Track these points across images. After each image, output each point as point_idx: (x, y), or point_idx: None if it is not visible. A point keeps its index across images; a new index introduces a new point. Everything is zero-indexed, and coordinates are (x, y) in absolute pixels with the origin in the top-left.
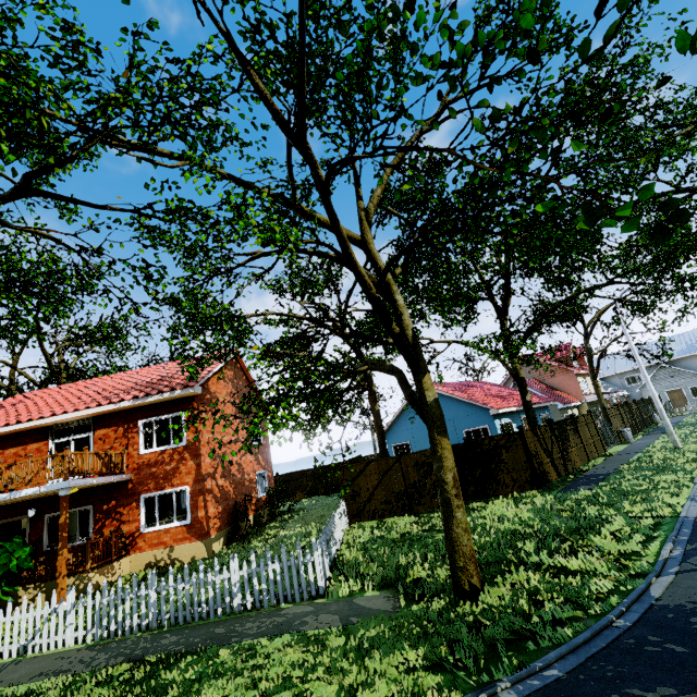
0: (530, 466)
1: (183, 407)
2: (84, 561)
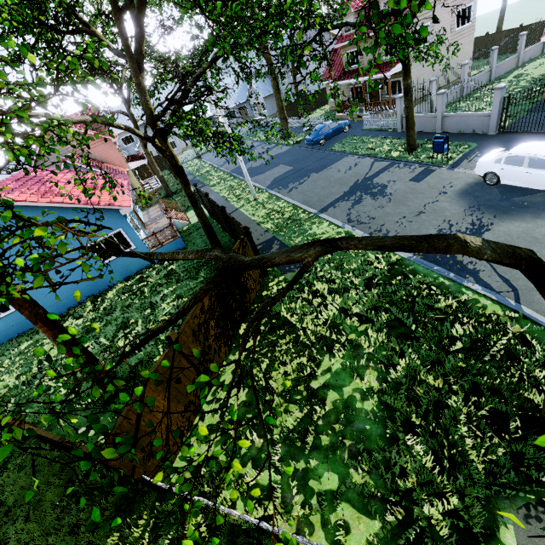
0: None
1: None
2: None
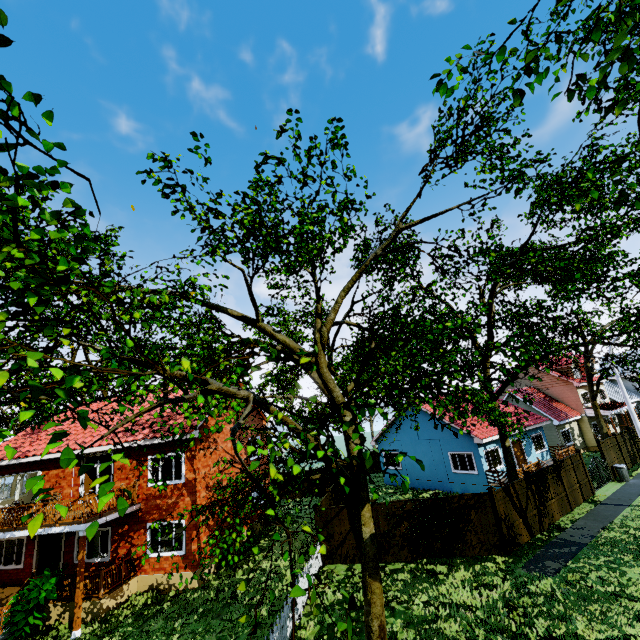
0: (499, 530)
1: (183, 447)
2: (98, 588)
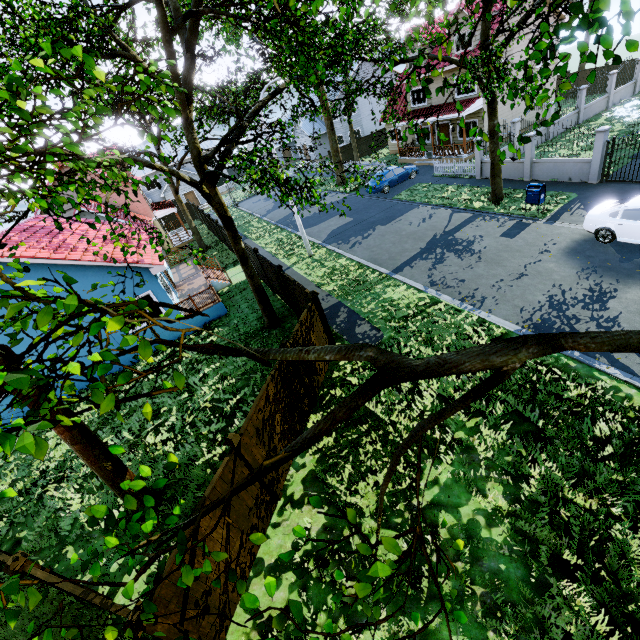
0: (327, 334)
1: None
2: None
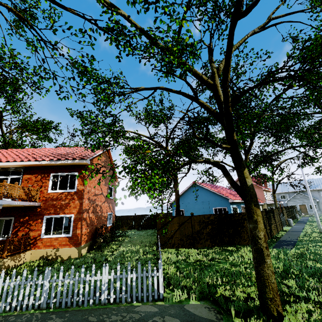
0: None
1: (78, 170)
2: (2, 251)
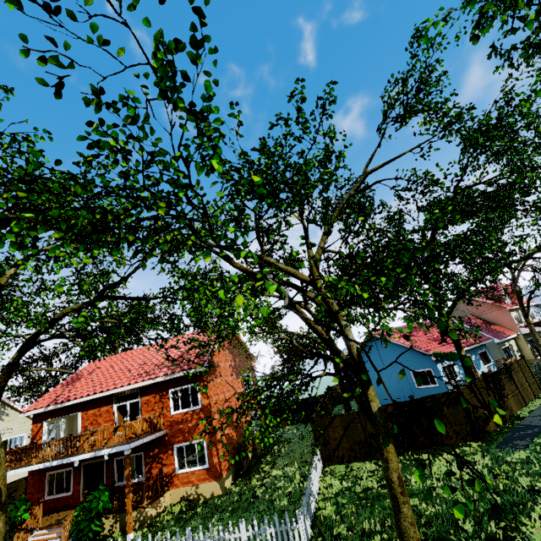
0: (470, 421)
1: (197, 379)
2: (142, 499)
